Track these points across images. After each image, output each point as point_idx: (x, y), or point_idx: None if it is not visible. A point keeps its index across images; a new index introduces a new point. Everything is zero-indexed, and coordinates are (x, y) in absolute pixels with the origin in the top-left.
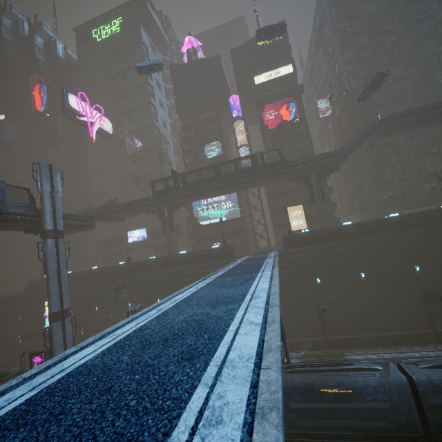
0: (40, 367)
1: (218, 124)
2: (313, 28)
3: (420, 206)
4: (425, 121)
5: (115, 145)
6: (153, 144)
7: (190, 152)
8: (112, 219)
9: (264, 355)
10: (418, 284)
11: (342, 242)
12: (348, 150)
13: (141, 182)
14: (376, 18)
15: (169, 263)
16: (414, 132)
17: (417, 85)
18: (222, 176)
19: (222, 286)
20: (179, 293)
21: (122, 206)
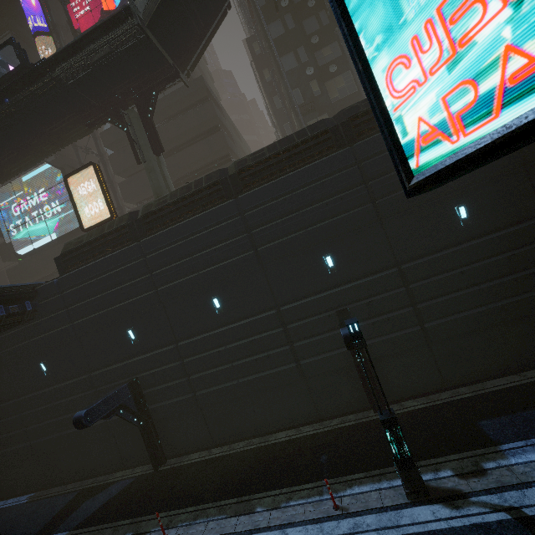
0: None
1: None
2: None
3: None
4: None
5: None
6: None
7: None
8: None
9: None
10: (333, 303)
11: (161, 231)
12: (153, 2)
13: None
14: None
15: None
16: None
17: None
18: None
19: None
20: None
21: None
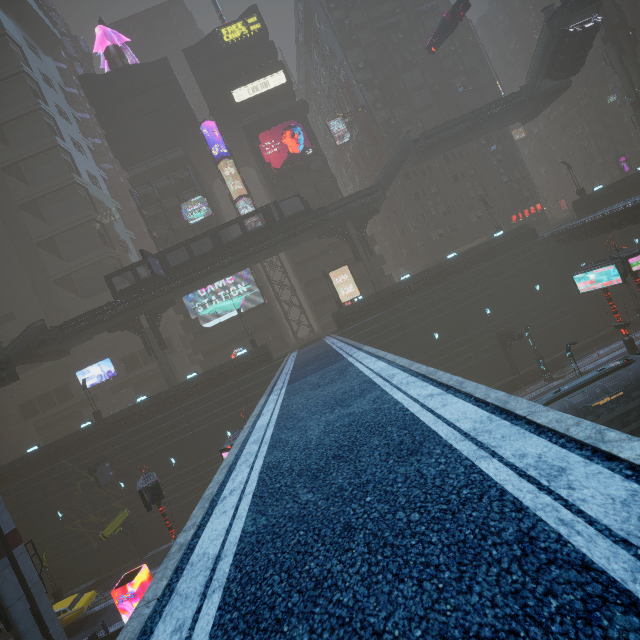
0: (164, 576)
1: (193, 169)
2: (297, 19)
3: (471, 240)
4: (459, 138)
5: (4, 228)
6: (84, 216)
7: (159, 220)
8: (43, 358)
9: (507, 407)
10: (492, 329)
11: (405, 301)
12: (386, 184)
13: (79, 284)
14: (374, 7)
15: (175, 398)
16: (447, 154)
17: (438, 95)
18: (225, 246)
19: (318, 387)
20: (256, 417)
21: (60, 330)
